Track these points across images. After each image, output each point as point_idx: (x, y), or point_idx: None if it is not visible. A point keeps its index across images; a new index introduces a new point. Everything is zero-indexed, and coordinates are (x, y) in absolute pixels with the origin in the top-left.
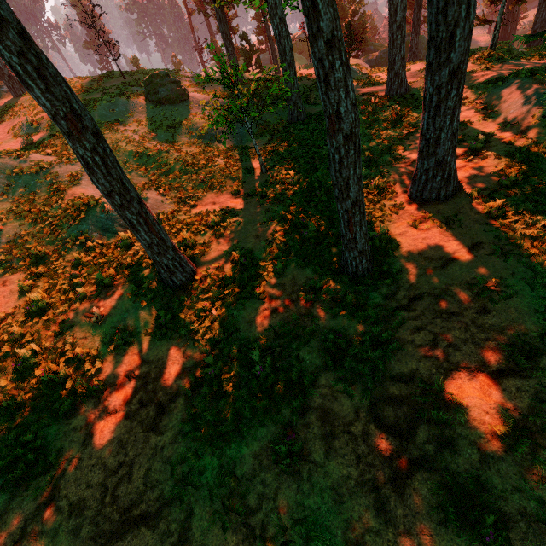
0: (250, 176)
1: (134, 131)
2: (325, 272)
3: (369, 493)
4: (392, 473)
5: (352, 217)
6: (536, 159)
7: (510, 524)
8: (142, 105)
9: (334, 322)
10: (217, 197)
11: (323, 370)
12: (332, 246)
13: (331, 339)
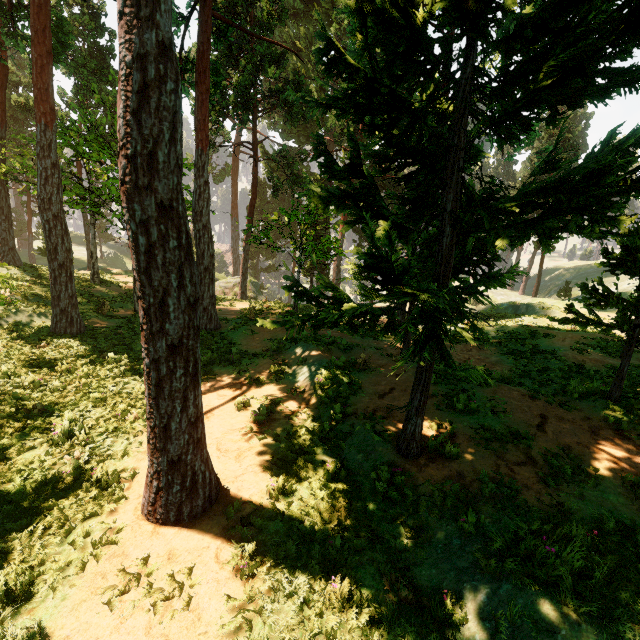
0: None
1: None
2: None
3: None
4: None
5: None
6: (311, 450)
7: None
8: None
9: None
10: None
11: None
12: None
13: None
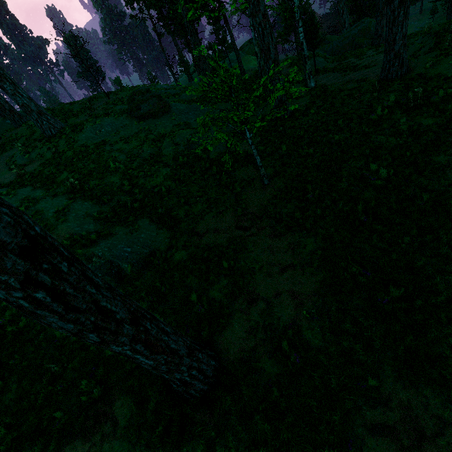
0: (250, 189)
1: (120, 150)
2: None
3: None
4: None
5: None
6: None
7: None
8: (127, 122)
9: None
10: (219, 221)
11: None
12: (451, 336)
13: None
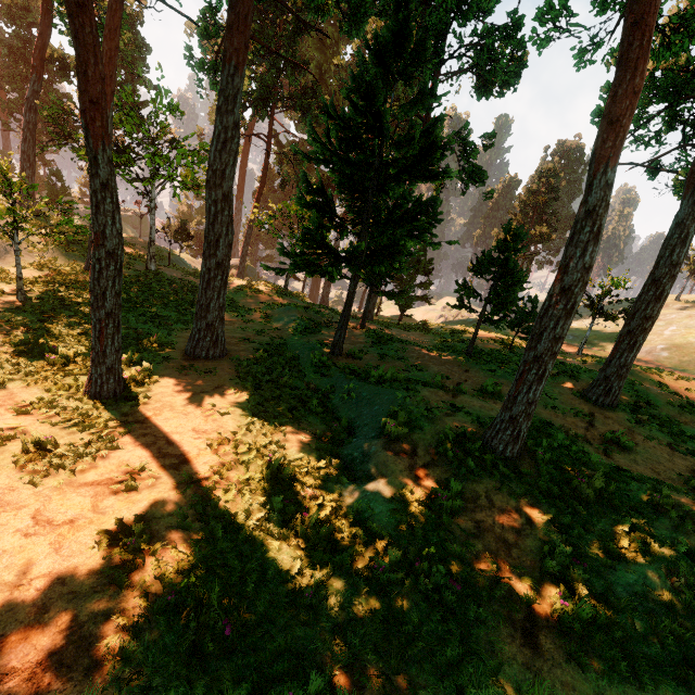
0: None
1: None
2: (61, 391)
3: (16, 555)
4: (56, 535)
5: (105, 328)
6: (281, 349)
7: (155, 535)
8: None
9: (50, 431)
10: None
11: (9, 469)
12: (83, 374)
13: (36, 441)
